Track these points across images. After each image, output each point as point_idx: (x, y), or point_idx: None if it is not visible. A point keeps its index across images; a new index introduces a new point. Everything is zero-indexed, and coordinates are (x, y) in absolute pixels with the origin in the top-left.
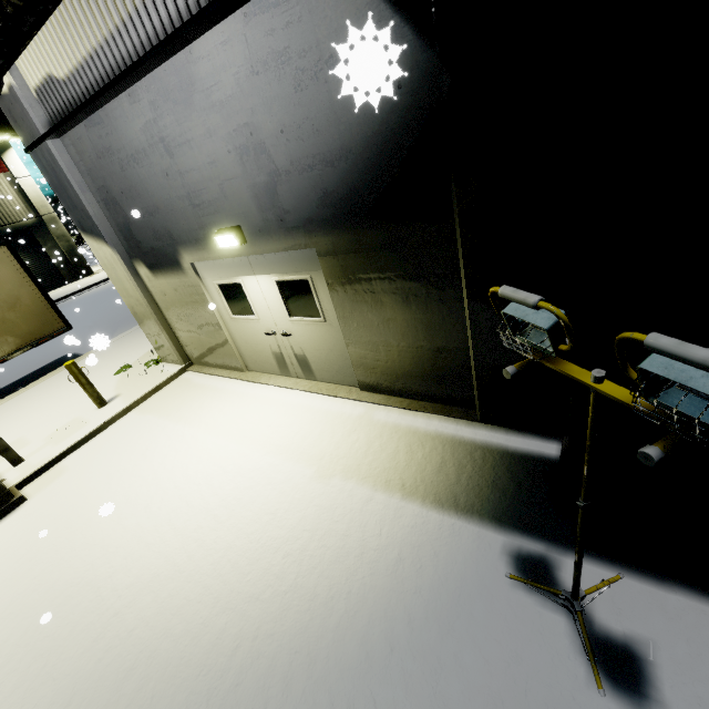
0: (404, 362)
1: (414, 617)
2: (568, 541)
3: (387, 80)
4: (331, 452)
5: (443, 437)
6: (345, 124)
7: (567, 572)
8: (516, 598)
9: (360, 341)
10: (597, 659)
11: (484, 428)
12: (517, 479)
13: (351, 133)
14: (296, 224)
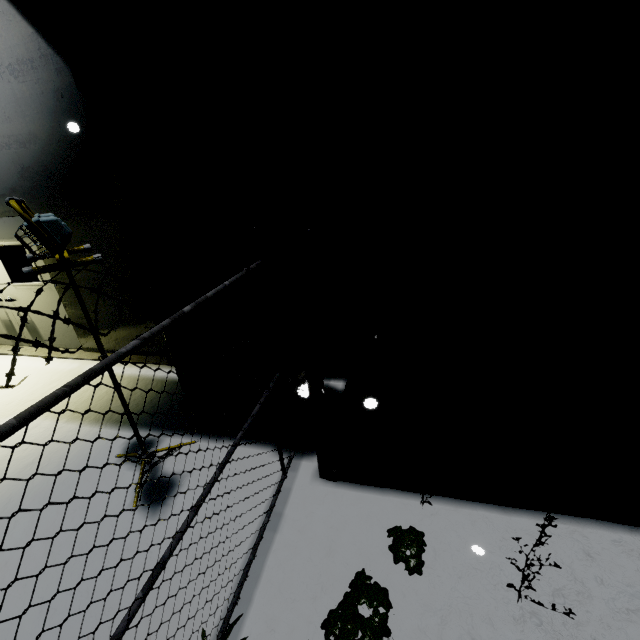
0: (112, 319)
1: (14, 499)
2: (178, 427)
3: (53, 90)
4: (23, 397)
5: (133, 376)
6: (29, 116)
7: (164, 446)
8: (113, 469)
9: (75, 302)
10: (145, 491)
11: (169, 368)
12: (170, 396)
13: (35, 123)
14: (3, 193)
